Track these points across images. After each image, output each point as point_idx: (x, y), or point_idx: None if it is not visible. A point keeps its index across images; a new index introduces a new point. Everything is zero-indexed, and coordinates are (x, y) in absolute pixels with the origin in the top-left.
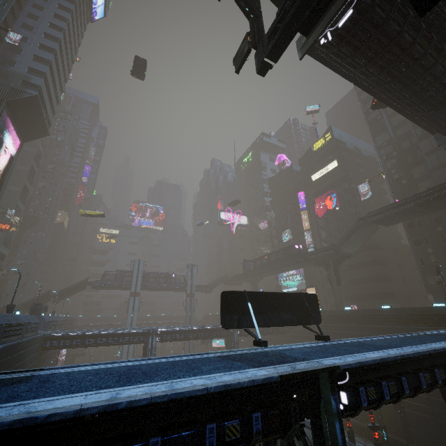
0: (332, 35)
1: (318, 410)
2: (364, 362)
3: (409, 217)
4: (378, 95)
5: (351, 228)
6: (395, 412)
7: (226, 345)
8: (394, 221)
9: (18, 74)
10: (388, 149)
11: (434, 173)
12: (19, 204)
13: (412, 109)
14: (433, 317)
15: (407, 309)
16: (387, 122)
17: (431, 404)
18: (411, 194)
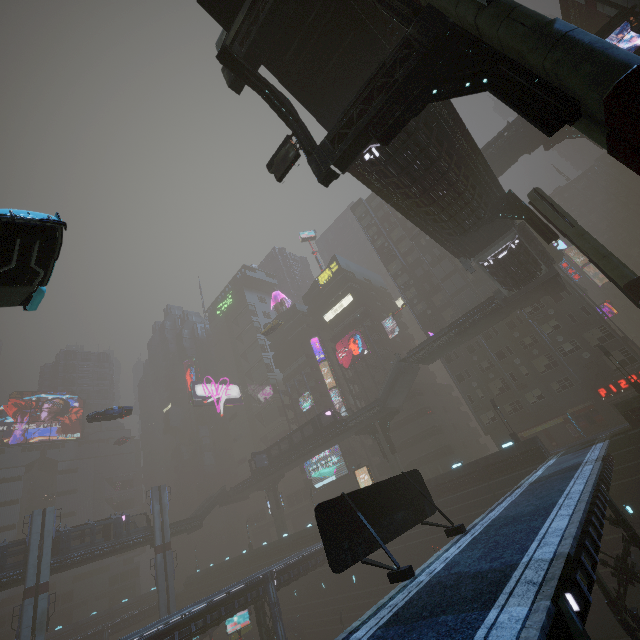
0: (377, 151)
1: (572, 637)
2: (575, 534)
3: (449, 350)
4: (413, 218)
5: (393, 373)
6: None
7: (257, 618)
8: (435, 357)
9: None
10: (404, 278)
11: (454, 300)
12: None
13: (443, 233)
14: (508, 461)
15: (480, 460)
16: (395, 250)
17: None
18: (440, 325)
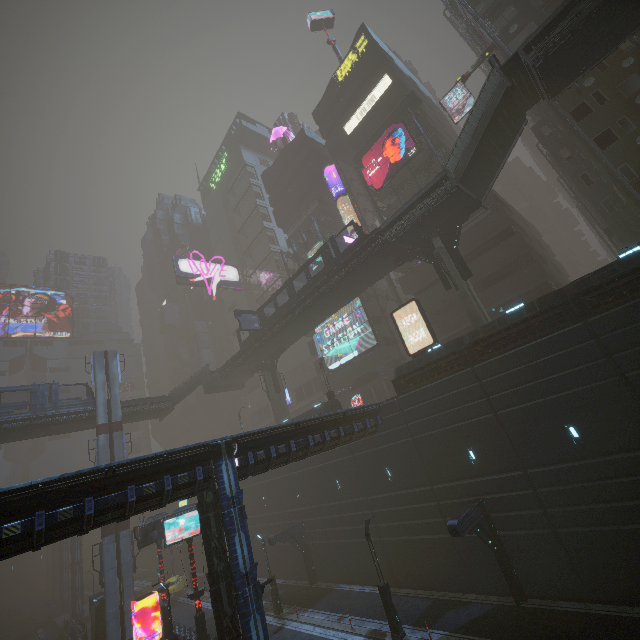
0: None
1: None
2: None
3: (615, 36)
4: None
5: (481, 110)
6: None
7: (202, 524)
8: (577, 64)
9: None
10: None
11: None
12: None
13: None
14: None
15: None
16: None
17: None
18: None
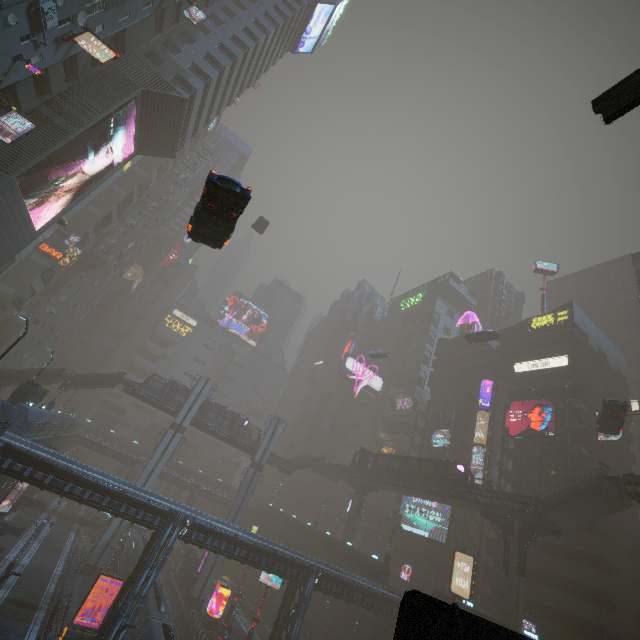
0: None
1: None
2: None
3: None
4: None
5: (582, 484)
6: None
7: (285, 594)
8: None
9: (176, 66)
10: None
11: None
12: (90, 233)
13: None
14: None
15: None
16: None
17: None
18: None
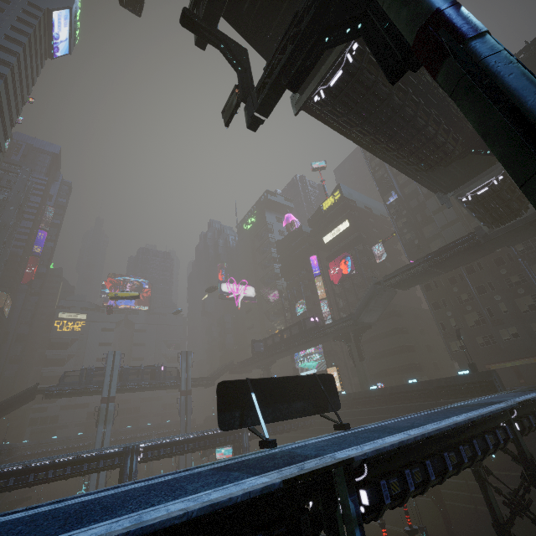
0: (325, 93)
1: (335, 518)
2: (382, 448)
3: (425, 279)
4: (378, 153)
5: (369, 294)
6: (435, 508)
7: (234, 454)
8: (410, 284)
9: None
10: (398, 208)
11: (443, 232)
12: None
13: (412, 168)
14: (459, 387)
15: (433, 381)
16: (394, 181)
17: (469, 490)
18: (424, 255)
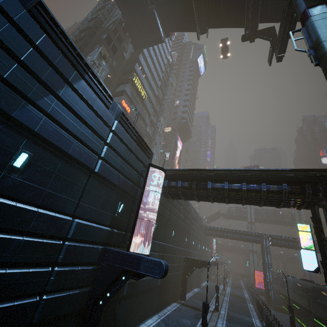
0: None
1: None
2: None
3: None
4: None
5: None
6: None
7: None
8: None
9: (179, 116)
10: None
11: None
12: None
13: None
14: None
15: None
16: None
17: None
18: None
